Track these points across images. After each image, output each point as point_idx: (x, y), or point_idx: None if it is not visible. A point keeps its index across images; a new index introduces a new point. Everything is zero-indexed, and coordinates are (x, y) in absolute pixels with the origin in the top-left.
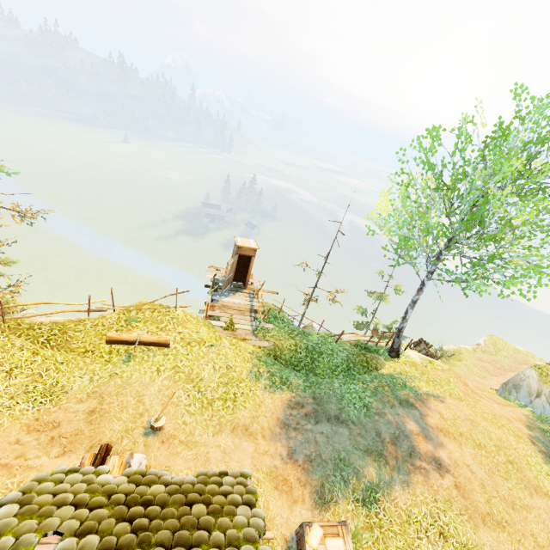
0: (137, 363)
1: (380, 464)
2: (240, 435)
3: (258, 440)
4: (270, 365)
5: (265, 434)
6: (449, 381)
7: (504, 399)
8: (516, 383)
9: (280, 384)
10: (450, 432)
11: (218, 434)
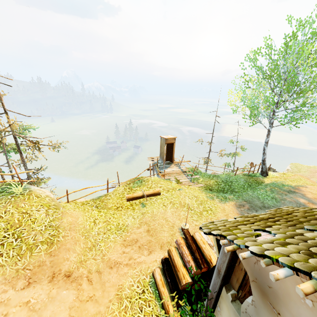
0: (150, 205)
1: None
2: None
3: None
4: (211, 193)
5: None
6: (300, 179)
7: None
8: None
9: (224, 199)
10: None
11: None
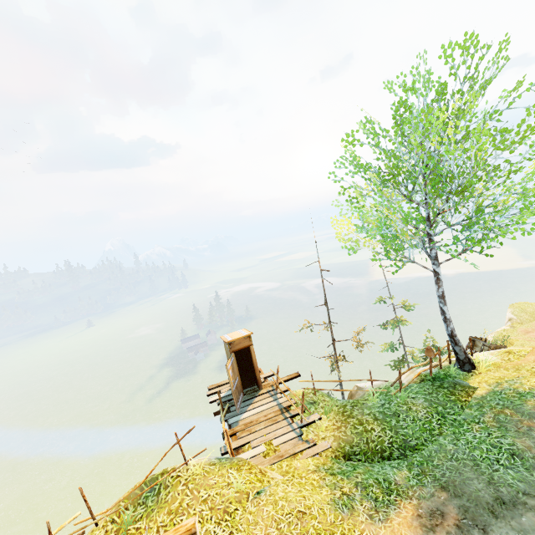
0: None
1: None
2: None
3: None
4: (351, 473)
5: None
6: None
7: None
8: None
9: (385, 496)
10: None
11: None
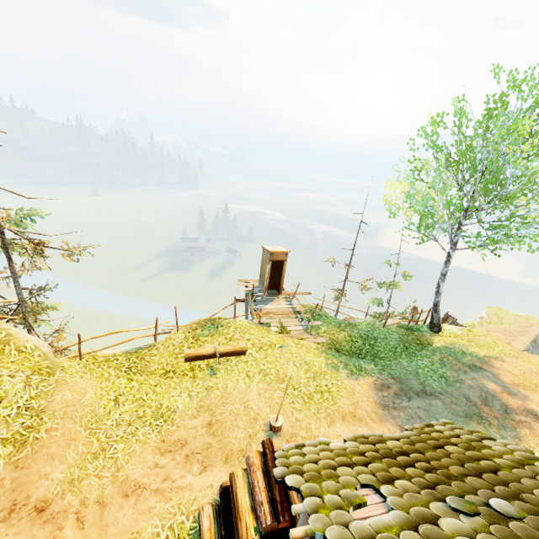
0: (224, 374)
1: (485, 426)
2: (351, 422)
3: (369, 424)
4: (338, 357)
5: (372, 417)
6: (495, 343)
7: None
8: None
9: (357, 371)
10: (527, 385)
11: (332, 425)
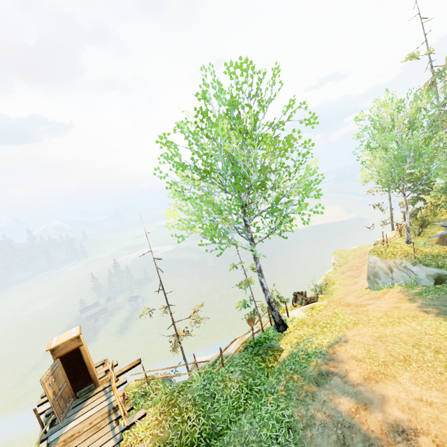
0: None
1: None
2: None
3: None
4: None
5: None
6: (335, 314)
7: (378, 290)
8: (373, 272)
9: None
10: (377, 372)
11: None
